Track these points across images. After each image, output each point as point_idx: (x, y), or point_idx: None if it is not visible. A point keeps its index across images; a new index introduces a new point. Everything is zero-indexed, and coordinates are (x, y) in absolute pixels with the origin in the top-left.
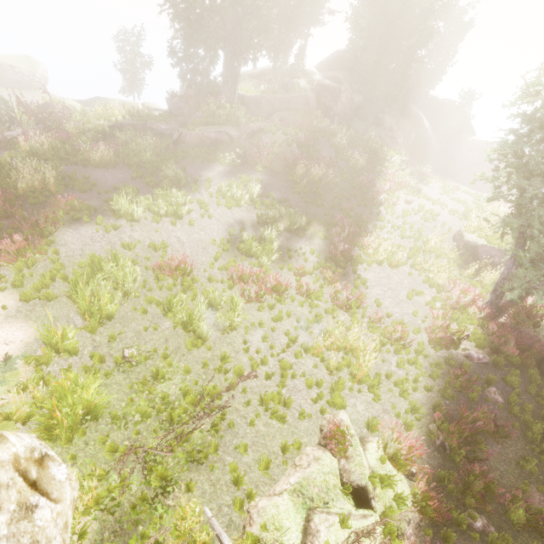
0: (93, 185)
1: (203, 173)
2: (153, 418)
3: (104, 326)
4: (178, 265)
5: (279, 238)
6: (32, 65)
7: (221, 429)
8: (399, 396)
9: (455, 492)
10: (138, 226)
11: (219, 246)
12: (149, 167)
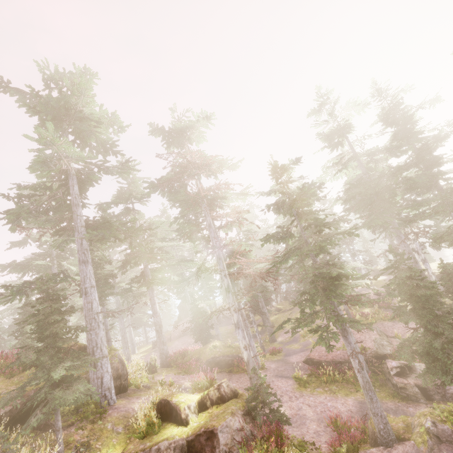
0: None
1: None
2: None
3: None
4: None
5: None
6: None
7: None
8: None
9: None
10: None
11: None
12: None
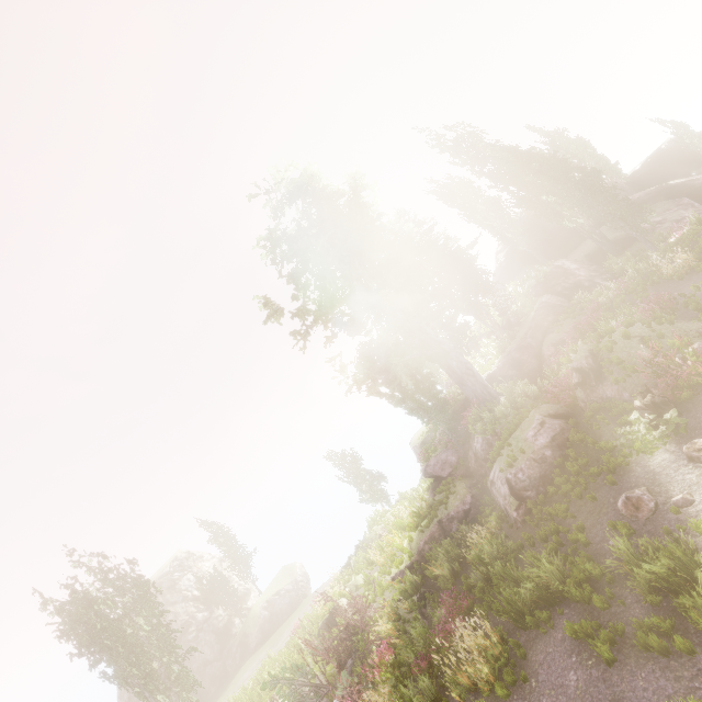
0: None
1: (662, 500)
2: None
3: None
4: None
5: None
6: (290, 572)
7: None
8: None
9: None
10: None
11: None
12: (574, 591)
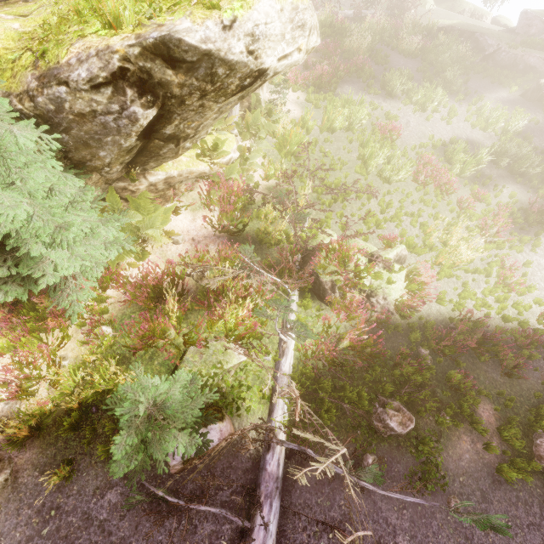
0: (386, 63)
1: (481, 92)
2: (315, 179)
3: (327, 134)
4: (391, 129)
5: (492, 170)
6: None
7: (338, 201)
8: (458, 297)
9: (428, 333)
10: (390, 100)
11: (432, 143)
12: (438, 67)
